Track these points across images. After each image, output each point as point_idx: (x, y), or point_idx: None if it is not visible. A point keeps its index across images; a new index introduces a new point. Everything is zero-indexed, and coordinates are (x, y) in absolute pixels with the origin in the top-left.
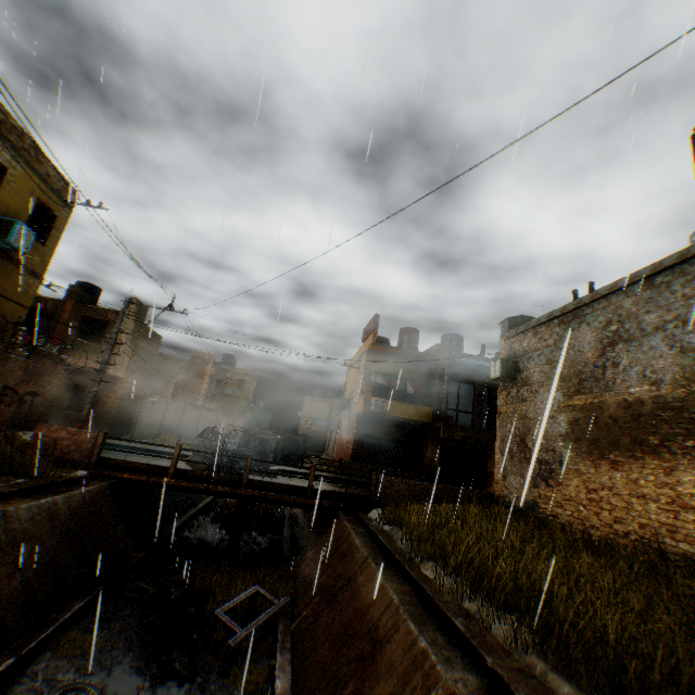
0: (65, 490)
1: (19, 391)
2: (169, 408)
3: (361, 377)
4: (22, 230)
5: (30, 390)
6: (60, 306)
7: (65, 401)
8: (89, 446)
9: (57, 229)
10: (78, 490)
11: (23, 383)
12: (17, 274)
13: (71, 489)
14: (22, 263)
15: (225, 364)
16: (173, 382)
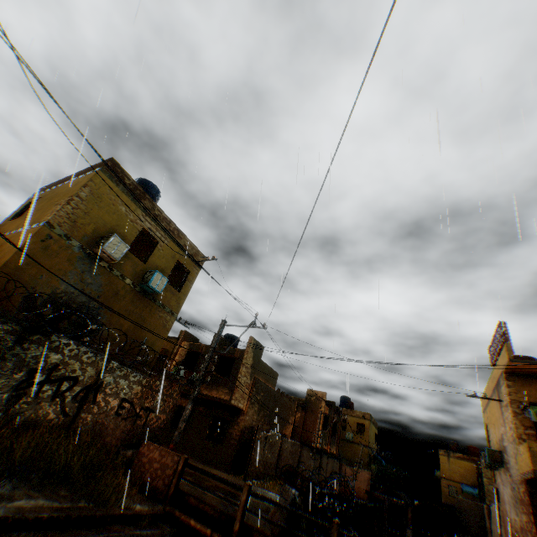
0: (115, 526)
1: (134, 405)
2: (284, 446)
3: (506, 413)
4: (157, 277)
5: (146, 405)
6: (208, 350)
7: (205, 430)
8: (170, 472)
9: (188, 281)
10: (128, 530)
11: (138, 398)
12: (158, 312)
13: (123, 526)
14: (161, 304)
15: (342, 406)
16: (291, 419)
